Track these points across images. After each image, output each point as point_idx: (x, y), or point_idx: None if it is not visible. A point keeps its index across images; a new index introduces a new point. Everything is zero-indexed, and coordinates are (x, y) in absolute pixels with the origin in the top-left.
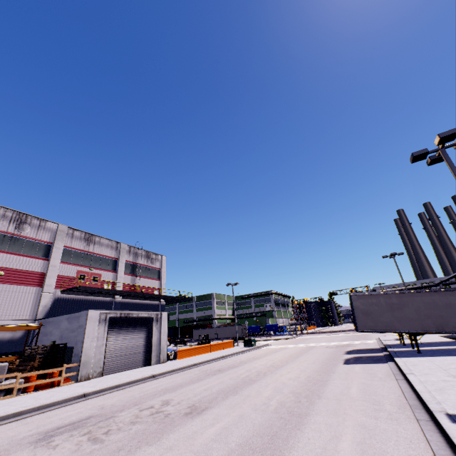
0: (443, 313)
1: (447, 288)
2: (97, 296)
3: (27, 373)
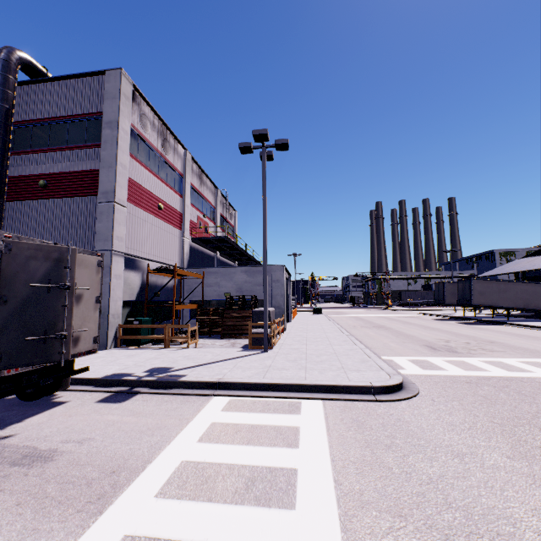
0: (530, 297)
1: (537, 282)
2: (209, 250)
3: (280, 319)
